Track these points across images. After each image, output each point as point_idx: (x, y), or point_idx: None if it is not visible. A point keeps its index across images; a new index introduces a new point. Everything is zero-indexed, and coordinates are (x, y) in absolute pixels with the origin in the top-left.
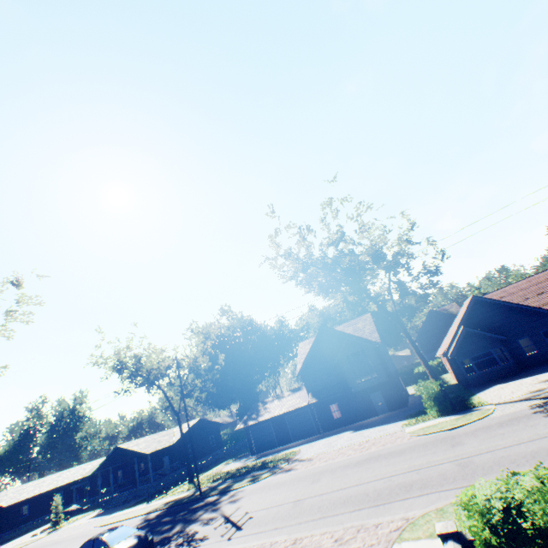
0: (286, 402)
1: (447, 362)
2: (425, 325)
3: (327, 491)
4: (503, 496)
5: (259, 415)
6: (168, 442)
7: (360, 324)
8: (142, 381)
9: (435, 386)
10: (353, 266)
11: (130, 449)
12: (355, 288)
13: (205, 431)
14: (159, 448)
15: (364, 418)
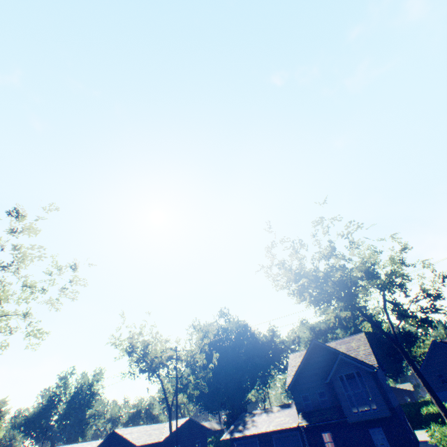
0: (274, 418)
1: None
2: (428, 357)
3: None
4: None
5: (246, 428)
6: (157, 437)
7: (353, 343)
8: (146, 367)
9: None
10: (344, 280)
11: (124, 437)
12: (348, 303)
13: (193, 434)
14: (148, 442)
15: None
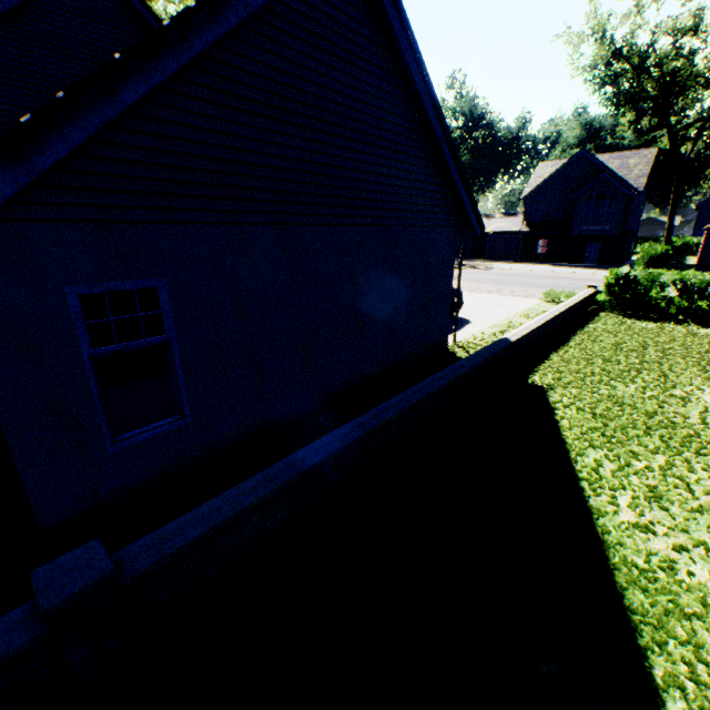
0: (494, 223)
1: (702, 240)
2: None
3: (518, 281)
4: (630, 271)
5: None
6: None
7: (633, 160)
8: None
9: (659, 250)
10: (677, 79)
11: None
12: (657, 115)
13: None
14: None
15: (566, 262)
